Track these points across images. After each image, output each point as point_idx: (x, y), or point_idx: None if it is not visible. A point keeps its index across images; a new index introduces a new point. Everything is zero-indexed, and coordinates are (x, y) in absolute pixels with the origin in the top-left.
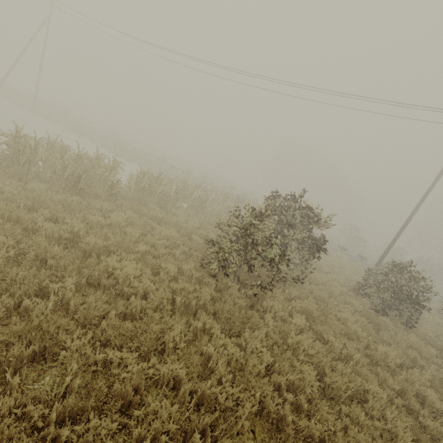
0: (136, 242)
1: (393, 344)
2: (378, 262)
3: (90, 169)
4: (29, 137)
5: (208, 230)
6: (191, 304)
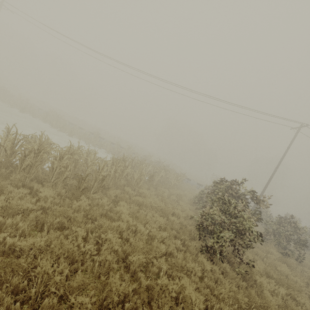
0: (159, 245)
1: (309, 283)
2: (253, 208)
3: (77, 163)
4: (28, 139)
5: (168, 204)
6: (232, 307)
